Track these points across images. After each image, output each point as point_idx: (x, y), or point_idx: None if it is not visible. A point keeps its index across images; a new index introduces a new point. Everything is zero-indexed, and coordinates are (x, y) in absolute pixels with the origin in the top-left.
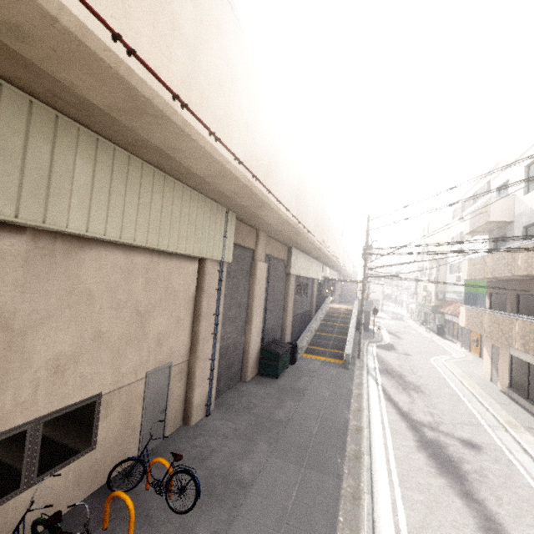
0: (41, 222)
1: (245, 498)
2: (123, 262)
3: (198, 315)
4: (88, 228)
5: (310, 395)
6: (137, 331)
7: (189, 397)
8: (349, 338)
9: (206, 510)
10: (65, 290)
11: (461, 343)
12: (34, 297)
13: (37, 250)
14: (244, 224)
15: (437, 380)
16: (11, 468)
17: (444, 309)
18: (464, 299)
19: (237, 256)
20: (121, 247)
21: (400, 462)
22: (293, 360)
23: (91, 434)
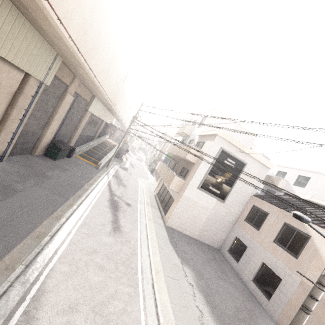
0: None
1: (14, 195)
2: None
3: (13, 105)
4: None
5: (71, 172)
6: None
7: None
8: (106, 157)
9: None
10: None
11: (156, 178)
12: None
13: None
14: (67, 67)
15: (135, 185)
16: None
17: (157, 162)
18: (164, 159)
19: (54, 84)
20: None
21: (97, 202)
22: (69, 155)
23: None
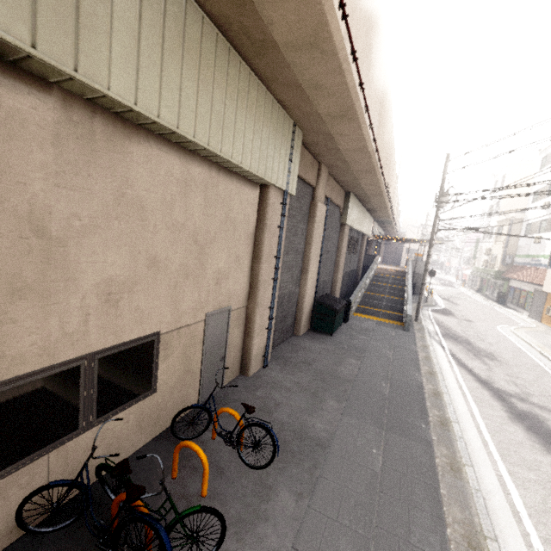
0: (71, 68)
1: (325, 458)
2: (178, 170)
3: (258, 255)
4: (136, 99)
5: (372, 355)
6: (195, 264)
7: (247, 346)
8: (407, 298)
9: (283, 467)
10: (111, 194)
11: (529, 312)
12: (73, 195)
13: (70, 125)
14: (307, 151)
15: (511, 348)
16: (66, 407)
17: (511, 275)
18: (549, 261)
19: (297, 192)
20: (176, 148)
21: (494, 433)
22: (346, 317)
23: (151, 376)
